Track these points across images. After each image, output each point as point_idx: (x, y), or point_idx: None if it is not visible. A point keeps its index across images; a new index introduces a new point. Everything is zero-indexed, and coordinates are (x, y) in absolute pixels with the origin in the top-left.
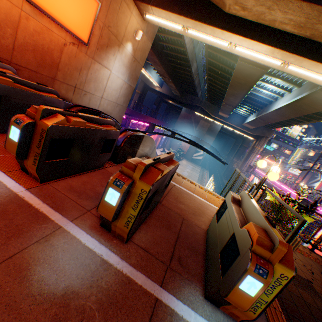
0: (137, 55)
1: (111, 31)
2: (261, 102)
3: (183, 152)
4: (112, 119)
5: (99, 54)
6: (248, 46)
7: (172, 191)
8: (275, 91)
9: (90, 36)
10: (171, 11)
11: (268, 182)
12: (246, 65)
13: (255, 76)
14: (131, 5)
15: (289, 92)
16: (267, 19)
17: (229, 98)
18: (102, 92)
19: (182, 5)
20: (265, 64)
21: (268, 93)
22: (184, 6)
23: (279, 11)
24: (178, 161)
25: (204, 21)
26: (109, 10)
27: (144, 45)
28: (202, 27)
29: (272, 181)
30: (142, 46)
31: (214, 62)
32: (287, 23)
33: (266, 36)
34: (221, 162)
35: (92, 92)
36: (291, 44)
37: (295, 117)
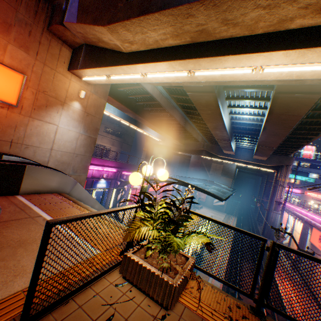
0: (90, 110)
1: (49, 95)
2: (253, 128)
3: (202, 199)
4: (29, 161)
5: (38, 112)
6: (153, 70)
7: (10, 222)
8: (254, 113)
9: (19, 99)
10: (91, 67)
11: (305, 219)
12: (196, 94)
13: (212, 102)
14: (67, 75)
15: (264, 109)
16: (152, 43)
17: (216, 133)
18: (51, 144)
19: (97, 60)
20: (182, 81)
21: (251, 117)
22: (99, 61)
23: (150, 31)
24: (194, 210)
25: (113, 65)
26: (42, 80)
27: (96, 102)
28: (115, 70)
29: (310, 217)
30: (93, 103)
31: (184, 105)
32: (165, 38)
33: (159, 56)
34: (217, 198)
35: (37, 145)
36: (180, 53)
37: (299, 135)
